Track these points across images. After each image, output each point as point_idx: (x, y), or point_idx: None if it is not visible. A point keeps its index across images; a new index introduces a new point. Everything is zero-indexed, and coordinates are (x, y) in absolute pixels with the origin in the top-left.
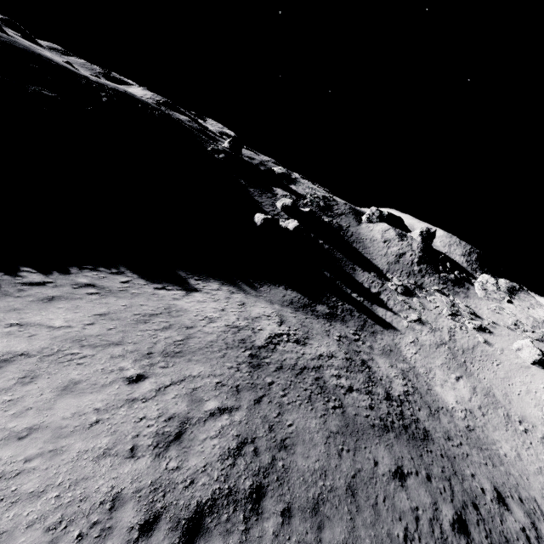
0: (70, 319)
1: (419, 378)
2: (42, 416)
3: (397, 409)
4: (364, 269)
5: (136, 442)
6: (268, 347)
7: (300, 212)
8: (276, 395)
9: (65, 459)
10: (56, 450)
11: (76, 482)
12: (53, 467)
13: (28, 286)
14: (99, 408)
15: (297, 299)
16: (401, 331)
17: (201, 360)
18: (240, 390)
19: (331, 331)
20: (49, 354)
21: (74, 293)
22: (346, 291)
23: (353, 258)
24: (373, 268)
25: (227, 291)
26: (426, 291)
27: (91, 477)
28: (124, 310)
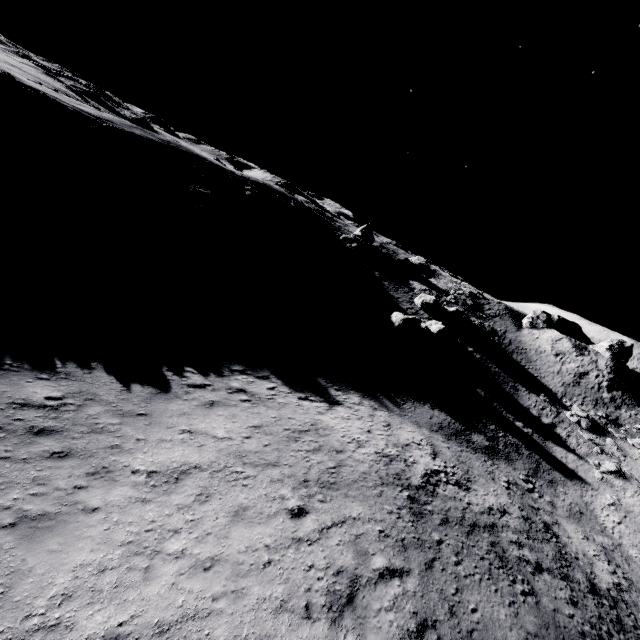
0: (229, 429)
1: (631, 565)
2: (220, 544)
3: (611, 612)
4: (529, 389)
5: (309, 598)
6: (426, 488)
7: (443, 311)
8: (449, 561)
9: (247, 605)
10: (237, 591)
11: (260, 638)
12: (237, 612)
13: (192, 389)
14: (269, 545)
15: (446, 423)
16: (592, 484)
17: (358, 497)
18: (406, 546)
19: (495, 472)
20: (218, 470)
21: (229, 399)
22: (507, 418)
23: (513, 374)
24: (542, 389)
25: (369, 407)
26: (625, 430)
27: (273, 635)
28: (275, 423)
